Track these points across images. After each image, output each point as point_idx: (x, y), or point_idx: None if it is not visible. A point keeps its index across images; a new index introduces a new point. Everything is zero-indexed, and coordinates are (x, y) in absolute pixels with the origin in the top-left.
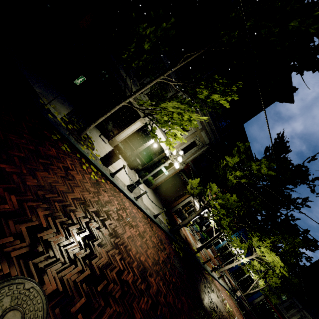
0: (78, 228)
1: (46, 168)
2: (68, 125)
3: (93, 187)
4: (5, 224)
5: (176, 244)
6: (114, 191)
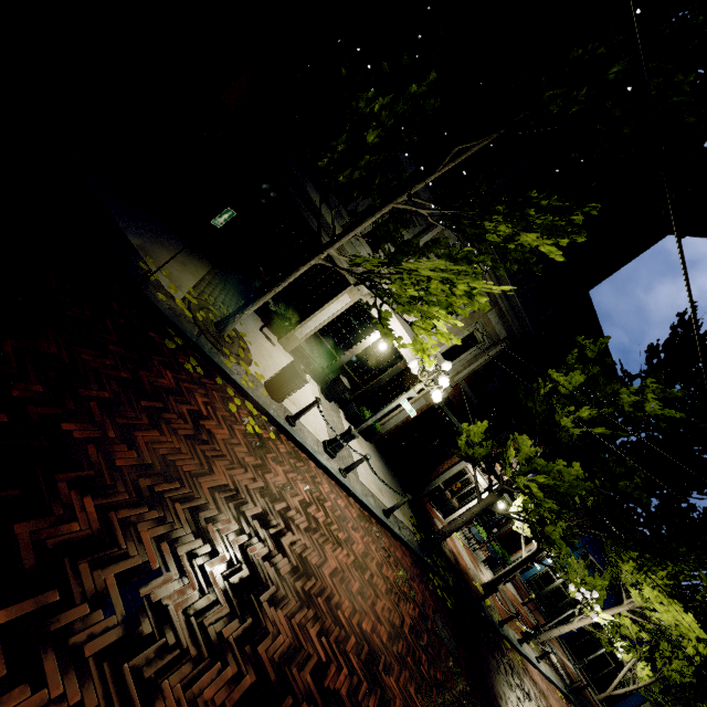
0: (224, 563)
1: (154, 420)
2: (196, 313)
3: (252, 453)
4: (72, 571)
5: (437, 578)
6: (296, 459)
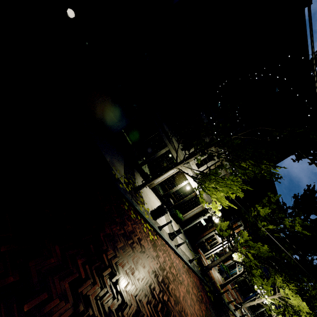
0: (160, 307)
1: (132, 249)
2: (128, 187)
3: (154, 250)
4: None
5: (206, 287)
6: (163, 245)
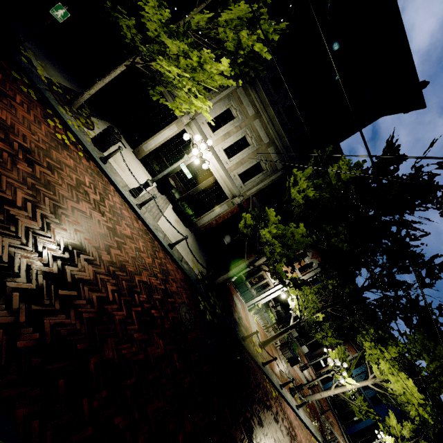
0: None
1: None
2: (53, 86)
3: (49, 139)
4: None
5: (206, 304)
6: (96, 174)
